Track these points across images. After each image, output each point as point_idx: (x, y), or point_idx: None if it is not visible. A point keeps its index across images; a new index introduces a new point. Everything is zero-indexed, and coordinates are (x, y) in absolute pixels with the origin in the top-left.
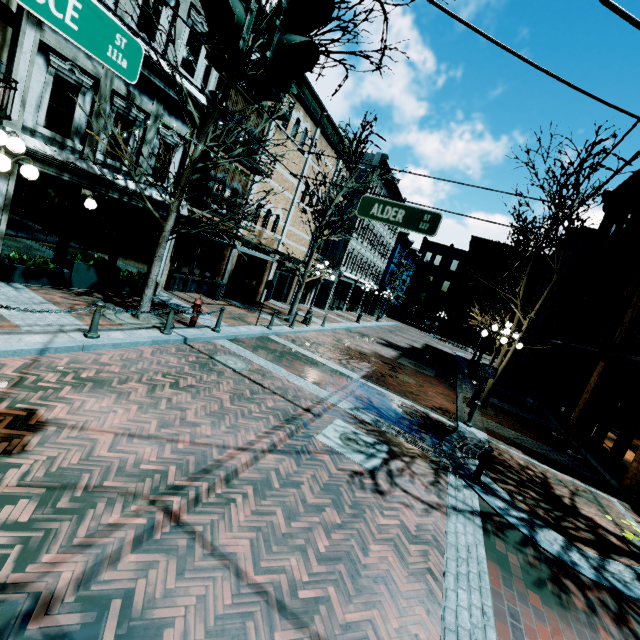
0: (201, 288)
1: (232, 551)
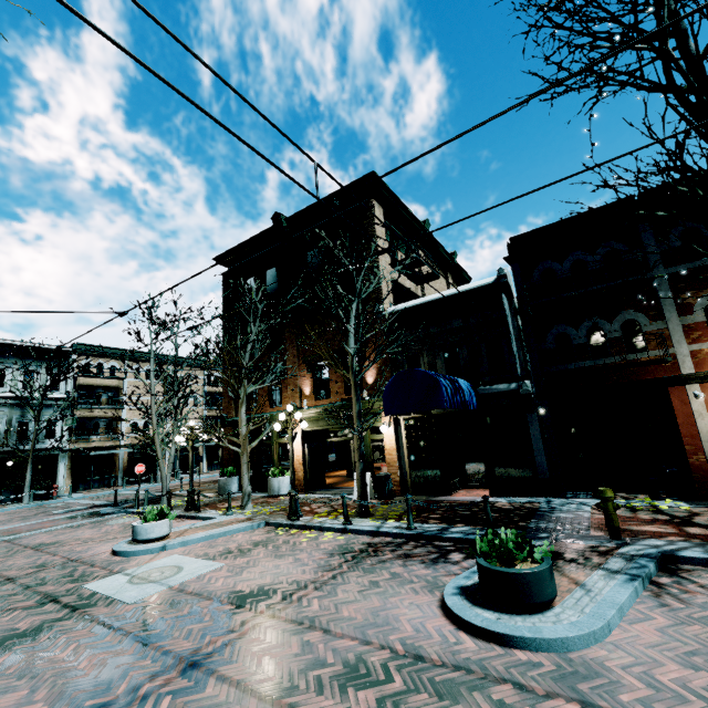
0: (104, 484)
1: None
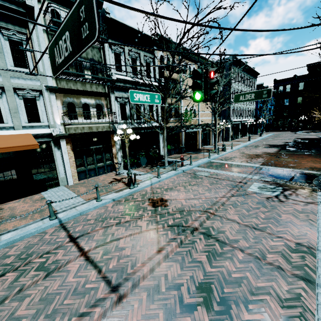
0: (176, 151)
1: (233, 219)
